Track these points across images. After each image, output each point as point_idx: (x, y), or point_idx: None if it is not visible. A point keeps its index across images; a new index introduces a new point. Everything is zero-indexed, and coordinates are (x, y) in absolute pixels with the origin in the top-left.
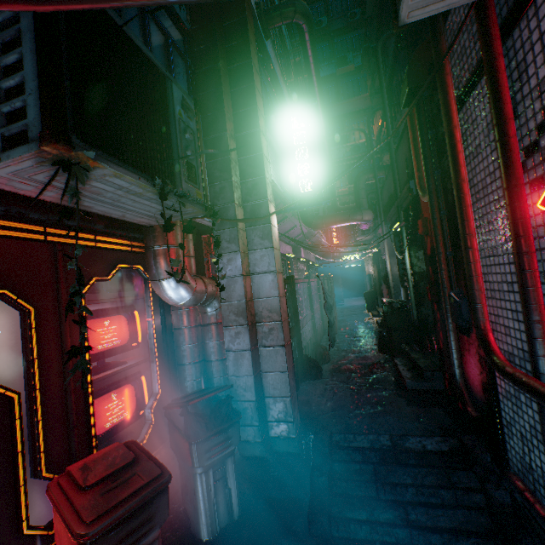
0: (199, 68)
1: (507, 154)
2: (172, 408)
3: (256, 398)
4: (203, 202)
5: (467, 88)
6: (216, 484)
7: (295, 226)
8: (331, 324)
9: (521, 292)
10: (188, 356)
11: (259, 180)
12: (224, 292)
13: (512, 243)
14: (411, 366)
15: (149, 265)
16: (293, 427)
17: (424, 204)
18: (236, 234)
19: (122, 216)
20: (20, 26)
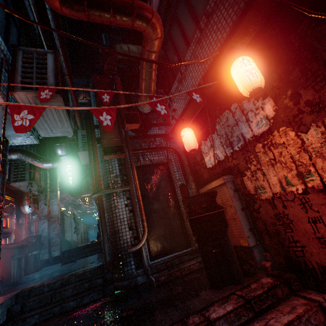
0: (41, 154)
1: None
2: (23, 240)
3: (48, 240)
4: (43, 187)
5: None
6: (34, 260)
7: (67, 196)
8: (77, 227)
9: None
10: (25, 231)
11: (55, 182)
12: (41, 211)
13: None
14: None
15: (23, 202)
16: (59, 246)
17: None
18: (47, 195)
19: (23, 190)
20: (26, 166)
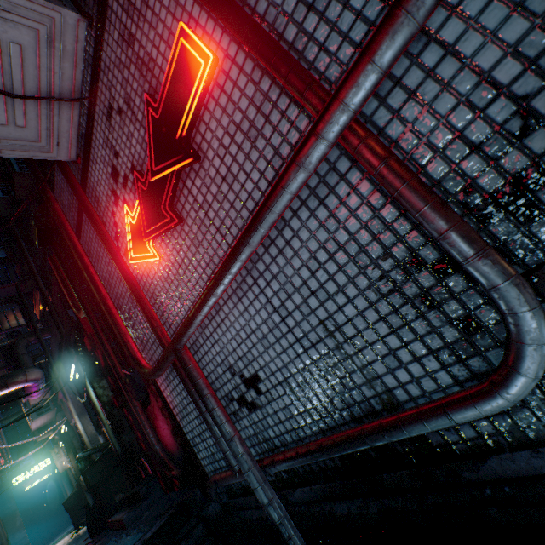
0: None
1: (106, 240)
2: None
3: None
4: None
5: (80, 221)
6: None
7: None
8: None
9: (144, 314)
10: None
11: None
12: None
13: (128, 288)
14: (129, 505)
15: None
16: None
17: (86, 322)
18: None
19: None
20: None
